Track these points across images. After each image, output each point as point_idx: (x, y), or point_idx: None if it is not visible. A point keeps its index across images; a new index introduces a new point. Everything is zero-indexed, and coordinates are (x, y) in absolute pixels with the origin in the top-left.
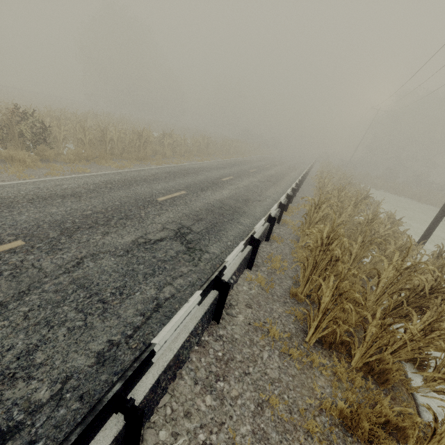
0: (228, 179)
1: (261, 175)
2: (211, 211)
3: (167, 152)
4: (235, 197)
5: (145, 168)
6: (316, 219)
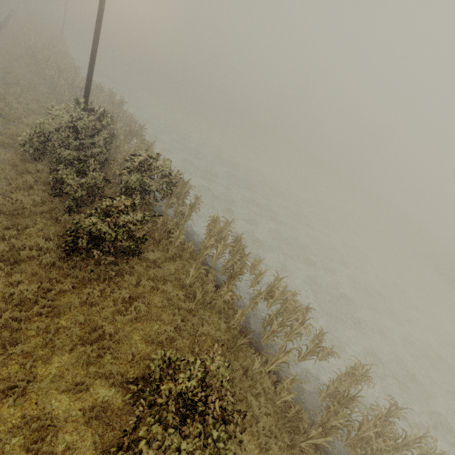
0: None
1: None
2: None
3: None
4: None
5: None
6: None
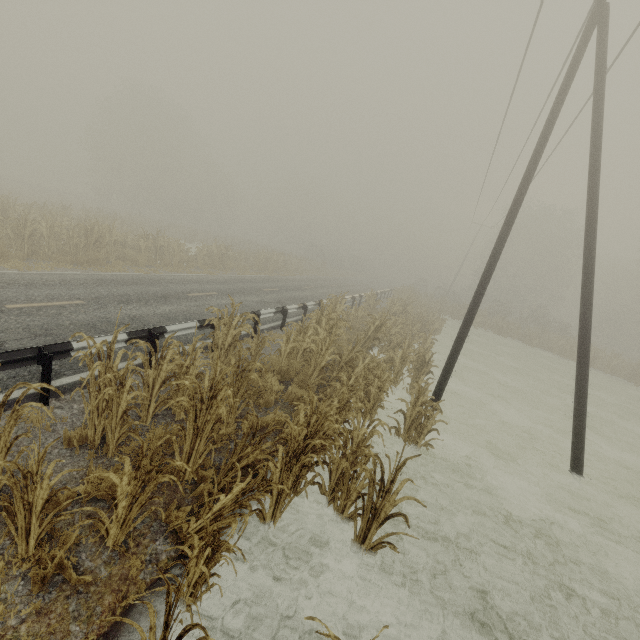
0: (201, 295)
1: (276, 295)
2: (93, 326)
3: (140, 258)
4: (174, 315)
5: (66, 272)
6: (227, 340)
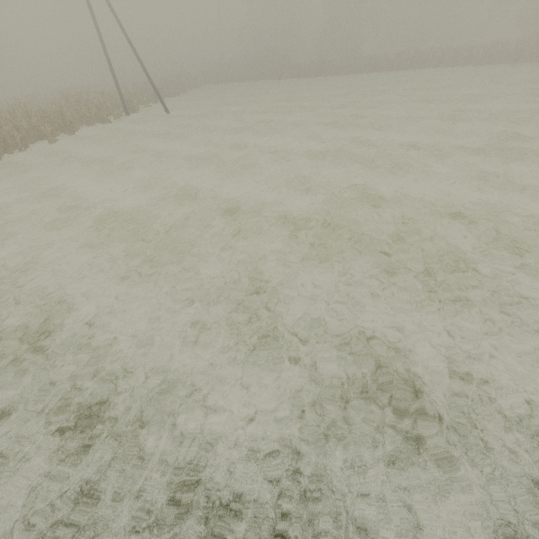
0: None
1: None
2: None
3: None
4: None
5: None
6: None
